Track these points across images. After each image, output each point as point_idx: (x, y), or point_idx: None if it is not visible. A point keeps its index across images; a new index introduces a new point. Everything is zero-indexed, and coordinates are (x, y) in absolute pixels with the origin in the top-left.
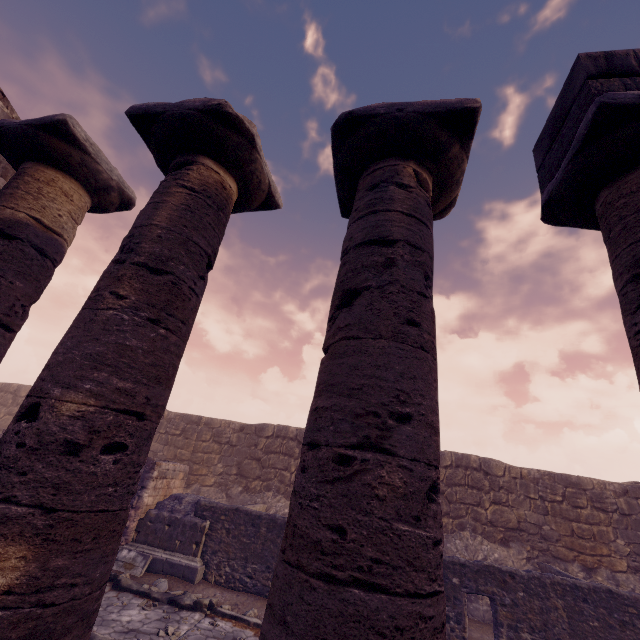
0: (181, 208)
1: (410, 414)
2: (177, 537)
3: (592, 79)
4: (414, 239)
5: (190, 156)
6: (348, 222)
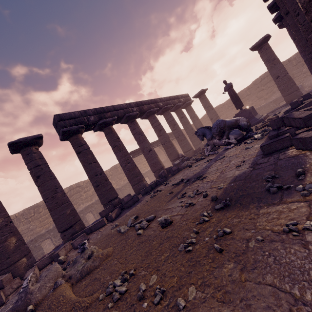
0: None
1: (58, 187)
2: None
3: (59, 121)
4: (43, 163)
5: None
6: (25, 162)
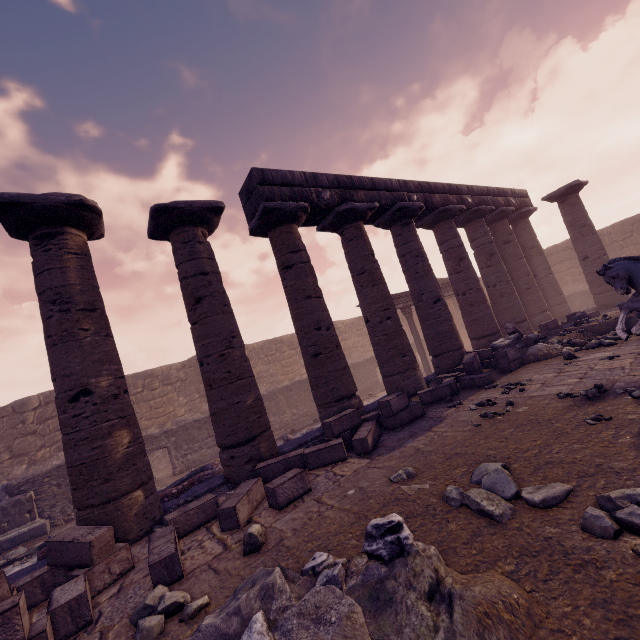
0: (79, 268)
1: (235, 335)
2: (1, 522)
3: (259, 185)
4: (215, 270)
5: (59, 229)
6: (178, 260)
